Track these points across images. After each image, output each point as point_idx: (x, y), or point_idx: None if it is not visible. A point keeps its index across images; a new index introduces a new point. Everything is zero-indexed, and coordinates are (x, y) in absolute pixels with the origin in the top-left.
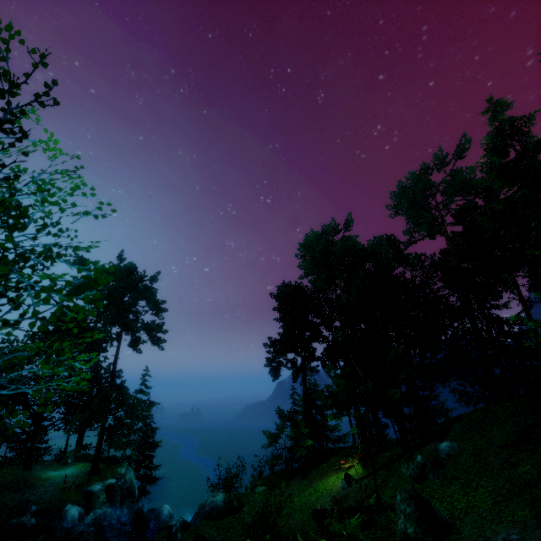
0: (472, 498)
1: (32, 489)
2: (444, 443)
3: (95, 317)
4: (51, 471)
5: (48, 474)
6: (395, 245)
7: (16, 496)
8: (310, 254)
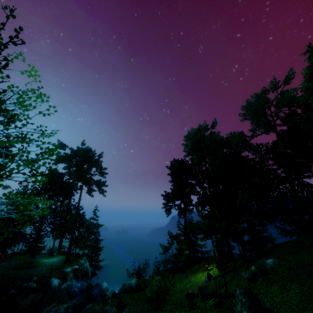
0: (285, 296)
1: (34, 268)
2: (269, 260)
3: (69, 176)
4: (45, 259)
5: (43, 260)
6: (243, 138)
7: (26, 271)
8: (190, 143)
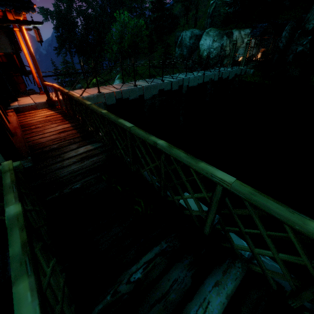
0: None
1: None
2: (118, 68)
3: None
4: None
5: None
6: None
7: None
8: None
